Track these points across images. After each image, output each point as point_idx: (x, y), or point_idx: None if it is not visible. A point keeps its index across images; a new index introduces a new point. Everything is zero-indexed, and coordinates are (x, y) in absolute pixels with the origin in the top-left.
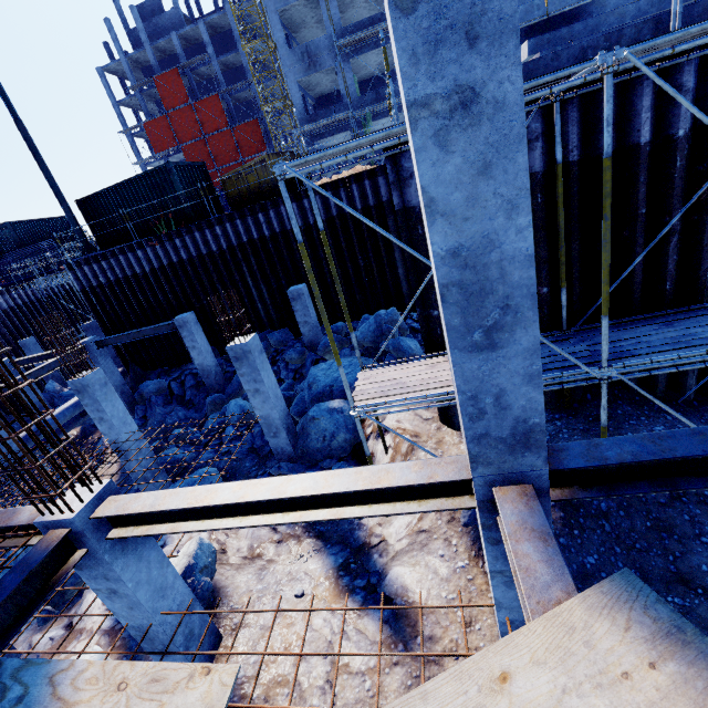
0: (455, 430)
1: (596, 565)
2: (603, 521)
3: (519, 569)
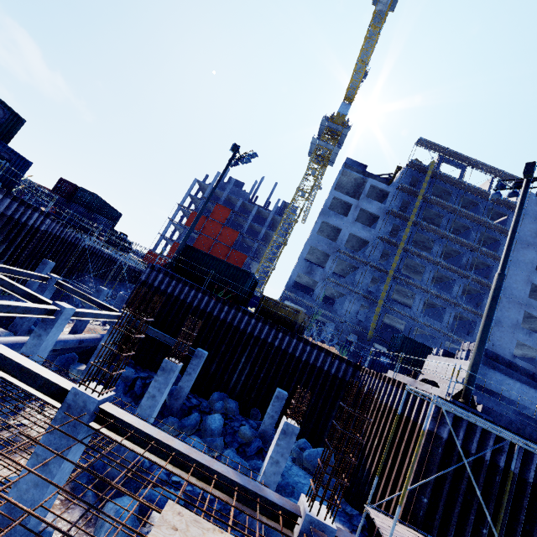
0: None
1: None
2: None
3: None
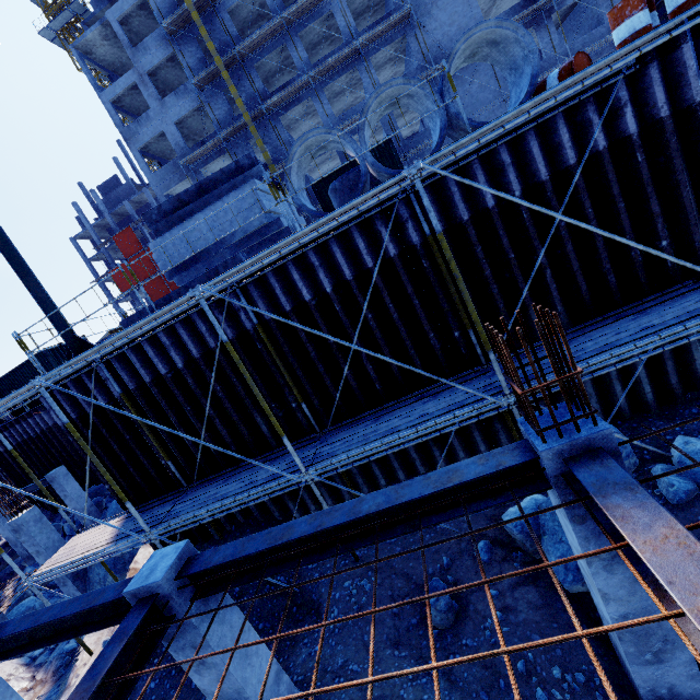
0: None
1: (154, 689)
2: None
3: None
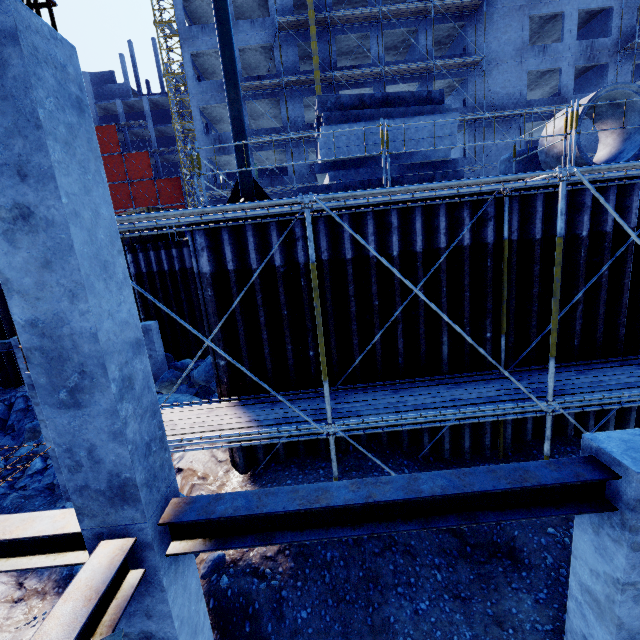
0: (240, 474)
1: (307, 620)
2: (325, 571)
3: (36, 633)
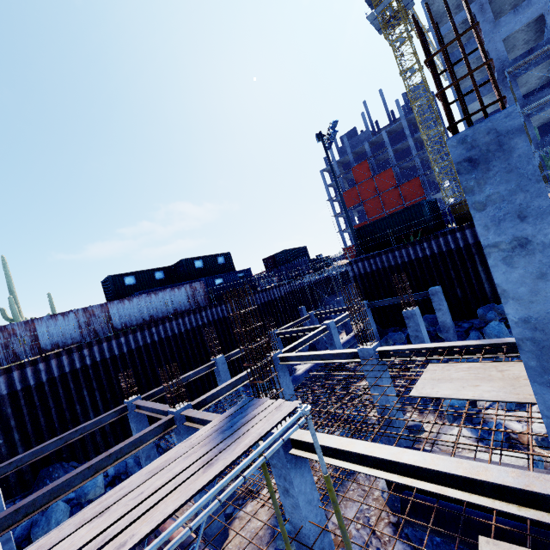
0: None
1: None
2: None
3: None
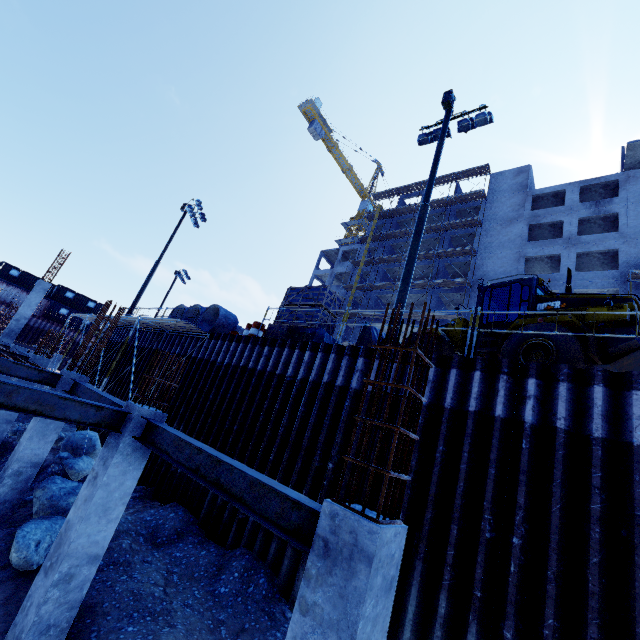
0: None
1: None
2: None
3: None
